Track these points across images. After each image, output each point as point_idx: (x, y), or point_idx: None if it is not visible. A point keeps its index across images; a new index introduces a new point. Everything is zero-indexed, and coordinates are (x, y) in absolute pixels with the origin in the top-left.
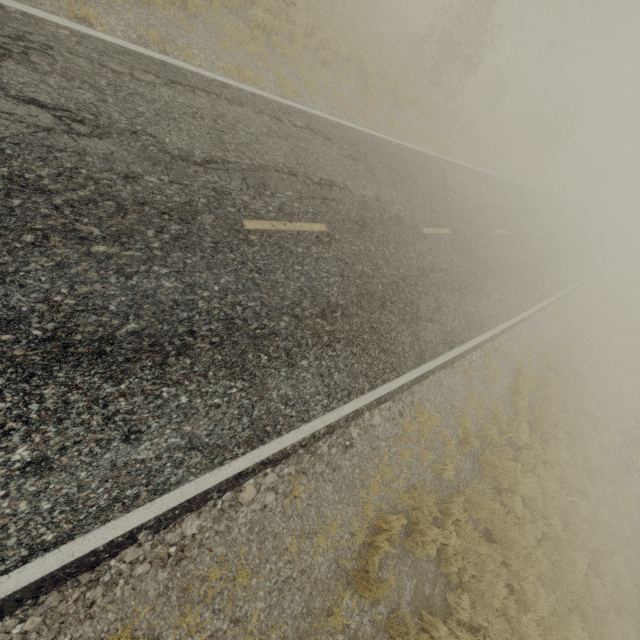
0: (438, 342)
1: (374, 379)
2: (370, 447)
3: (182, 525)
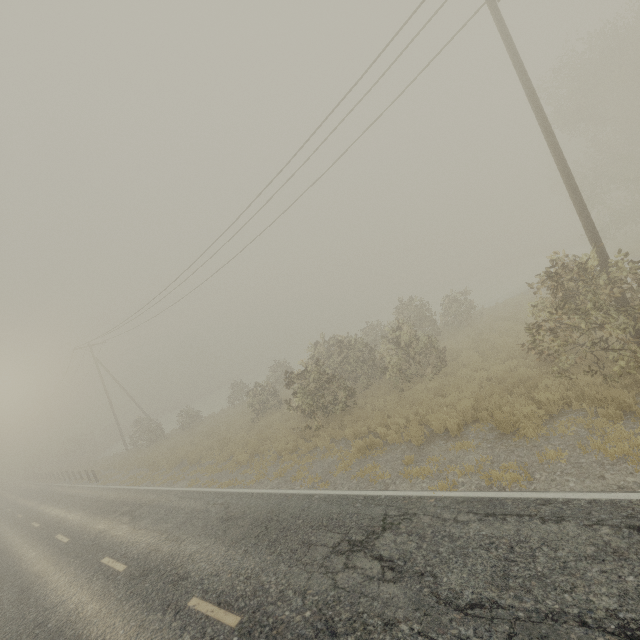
0: None
1: None
2: None
3: None
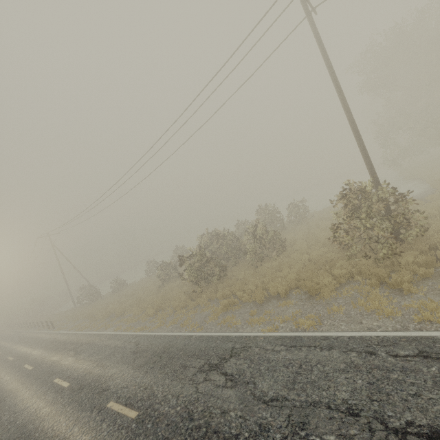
0: None
1: None
2: None
3: None
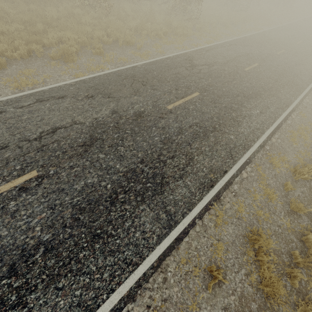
0: (308, 79)
1: (299, 91)
2: (311, 106)
3: (287, 122)
